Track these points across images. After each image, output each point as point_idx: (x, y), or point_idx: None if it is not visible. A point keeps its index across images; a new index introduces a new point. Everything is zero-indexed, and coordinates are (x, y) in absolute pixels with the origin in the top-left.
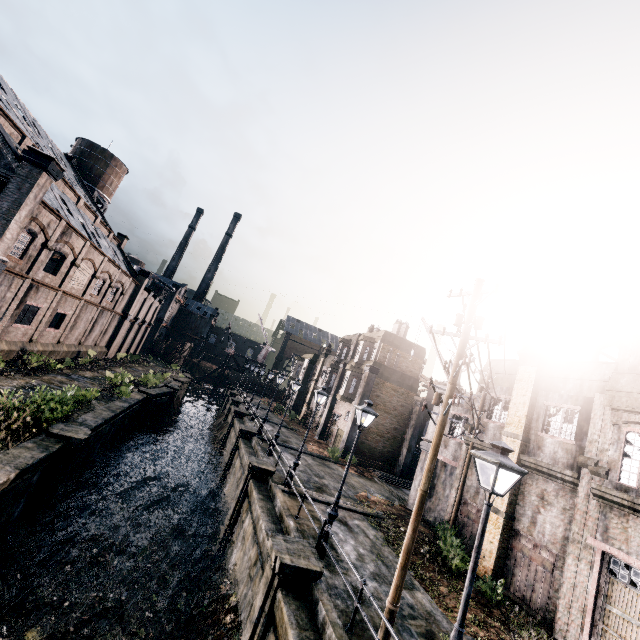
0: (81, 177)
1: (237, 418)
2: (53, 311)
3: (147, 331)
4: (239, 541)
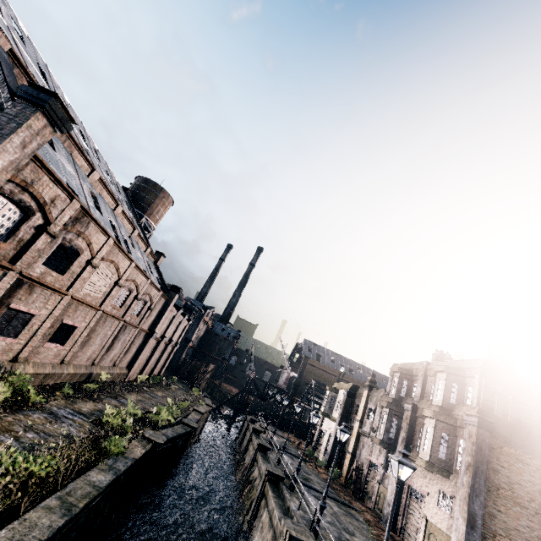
0: (133, 205)
1: (270, 483)
2: (56, 321)
3: (173, 351)
4: None
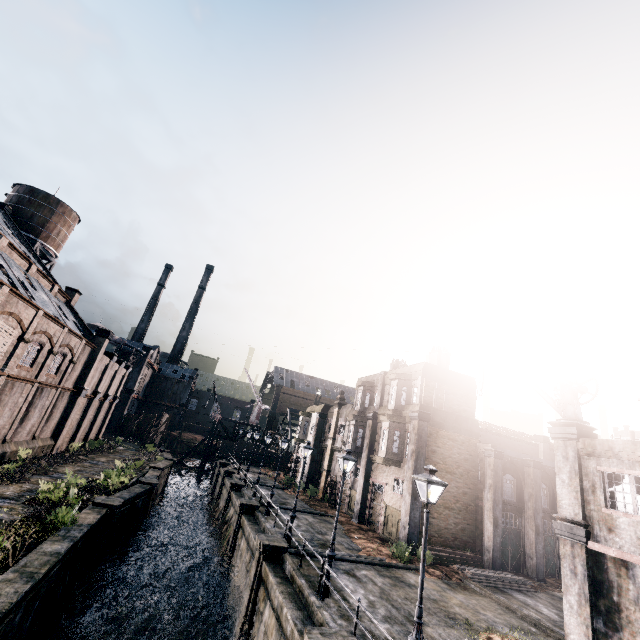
0: (17, 226)
1: (245, 515)
2: None
3: (112, 407)
4: None
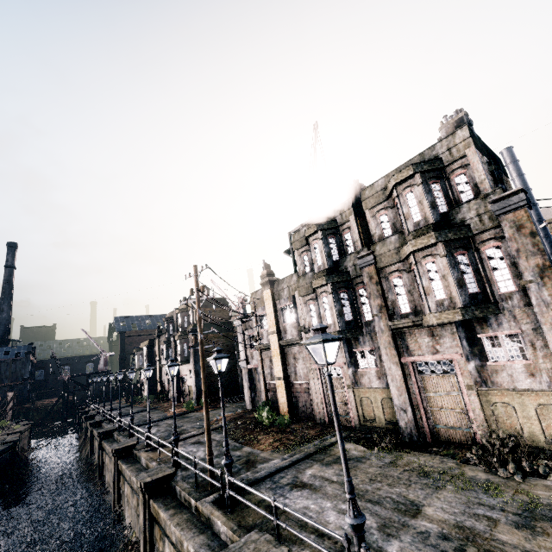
0: None
1: (95, 428)
2: None
3: None
4: (126, 506)
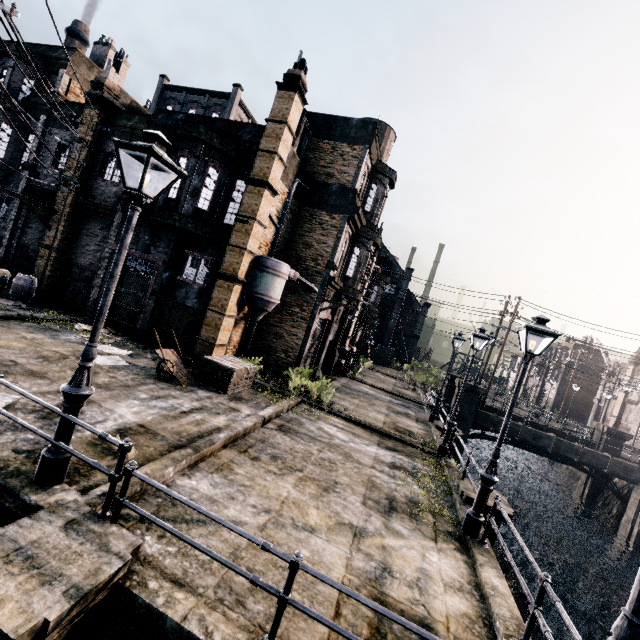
0: None
1: None
2: None
3: None
4: None
